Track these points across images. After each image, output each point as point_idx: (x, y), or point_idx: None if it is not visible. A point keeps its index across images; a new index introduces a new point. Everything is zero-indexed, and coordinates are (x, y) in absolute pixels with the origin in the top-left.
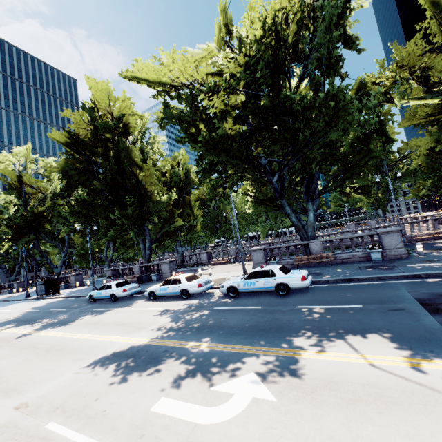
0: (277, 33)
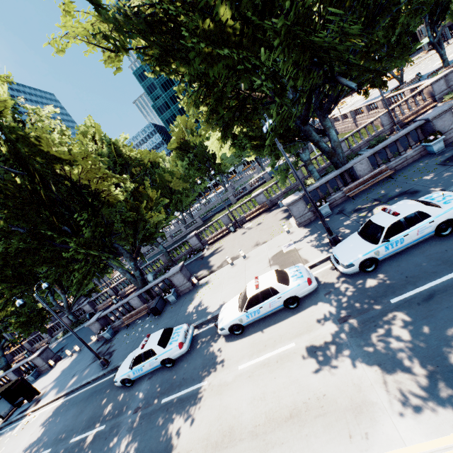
0: None
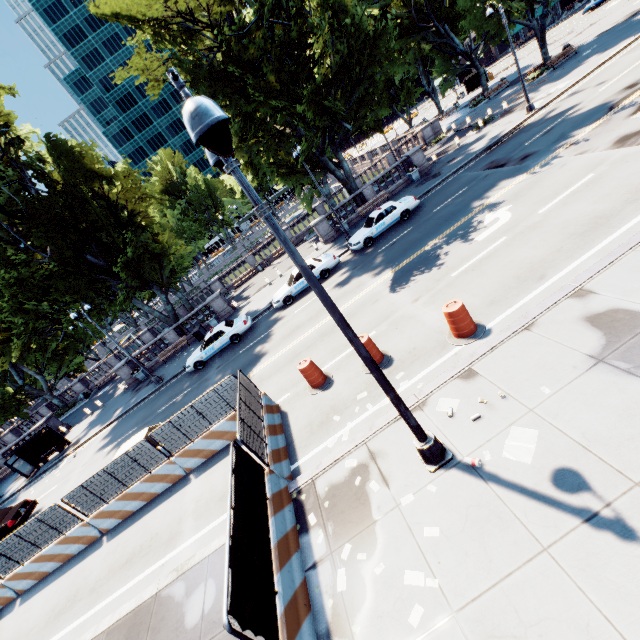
0: None
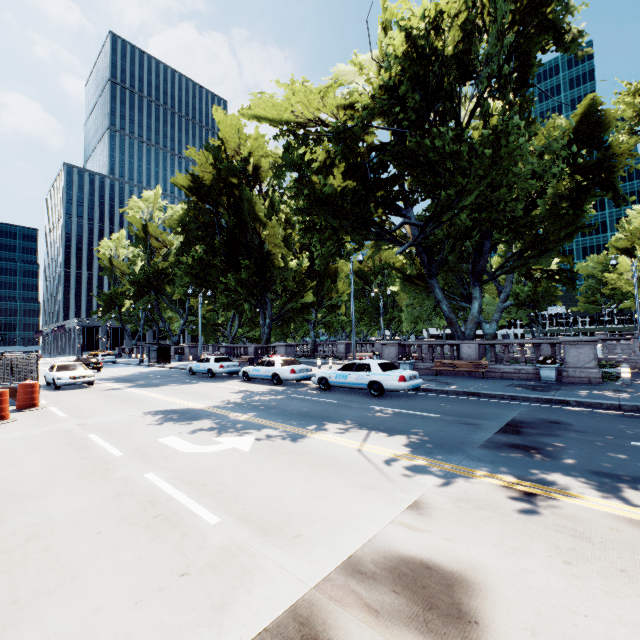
0: (431, 45)
